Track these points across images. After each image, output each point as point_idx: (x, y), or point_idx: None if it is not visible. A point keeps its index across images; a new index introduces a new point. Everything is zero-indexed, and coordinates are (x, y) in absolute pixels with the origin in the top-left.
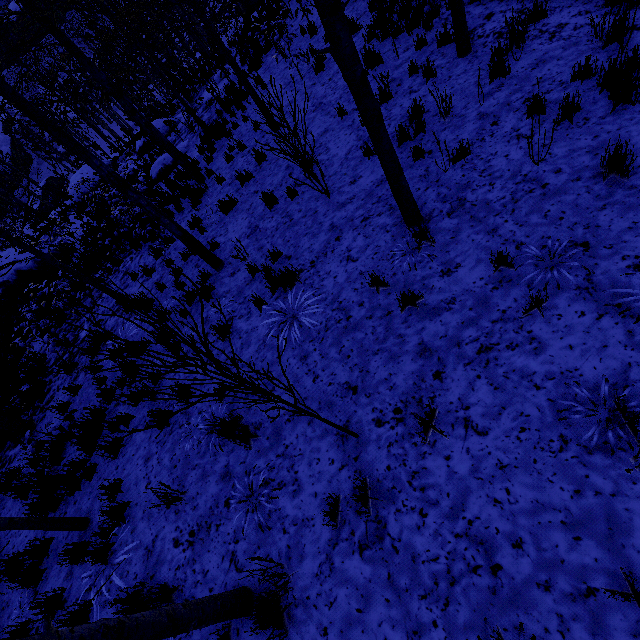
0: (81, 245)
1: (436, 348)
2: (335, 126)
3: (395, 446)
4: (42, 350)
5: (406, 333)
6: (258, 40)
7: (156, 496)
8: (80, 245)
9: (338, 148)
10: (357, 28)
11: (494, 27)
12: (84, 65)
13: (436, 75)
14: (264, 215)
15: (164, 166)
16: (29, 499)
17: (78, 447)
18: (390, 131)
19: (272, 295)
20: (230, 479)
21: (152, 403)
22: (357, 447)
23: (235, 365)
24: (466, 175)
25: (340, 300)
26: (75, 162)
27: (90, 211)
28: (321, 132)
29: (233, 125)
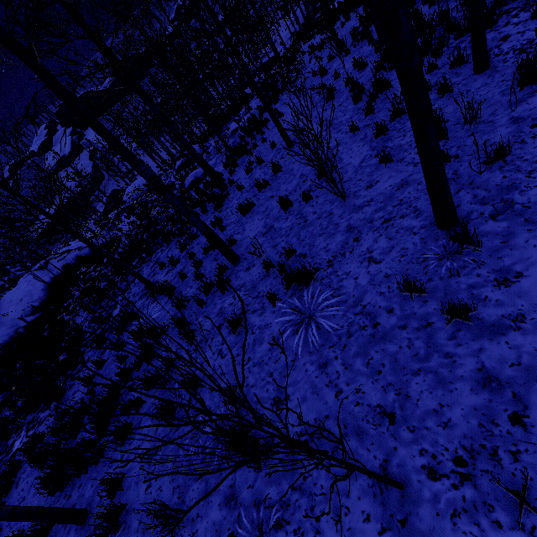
0: (126, 238)
1: (507, 379)
2: (347, 140)
3: (464, 518)
4: (83, 322)
5: (456, 352)
6: (276, 85)
7: (153, 516)
8: (125, 238)
9: (351, 158)
10: (364, 65)
11: (513, 45)
12: (145, 101)
13: (452, 90)
14: (279, 216)
15: (195, 178)
16: (43, 472)
17: (92, 426)
18: (406, 140)
19: (286, 292)
20: (235, 506)
21: (163, 390)
22: (403, 504)
23: (286, 426)
24: (508, 176)
25: (363, 303)
26: (132, 177)
27: (136, 212)
28: (333, 146)
29: (253, 145)
